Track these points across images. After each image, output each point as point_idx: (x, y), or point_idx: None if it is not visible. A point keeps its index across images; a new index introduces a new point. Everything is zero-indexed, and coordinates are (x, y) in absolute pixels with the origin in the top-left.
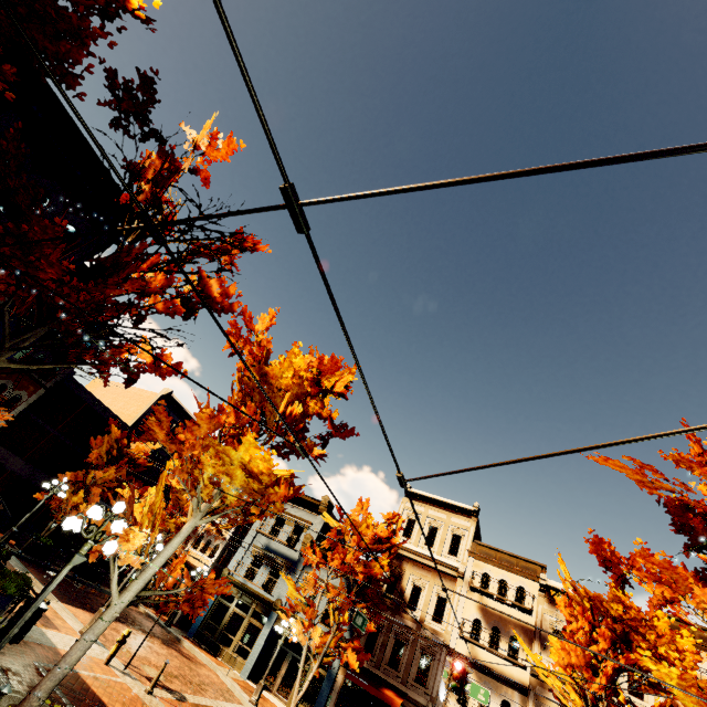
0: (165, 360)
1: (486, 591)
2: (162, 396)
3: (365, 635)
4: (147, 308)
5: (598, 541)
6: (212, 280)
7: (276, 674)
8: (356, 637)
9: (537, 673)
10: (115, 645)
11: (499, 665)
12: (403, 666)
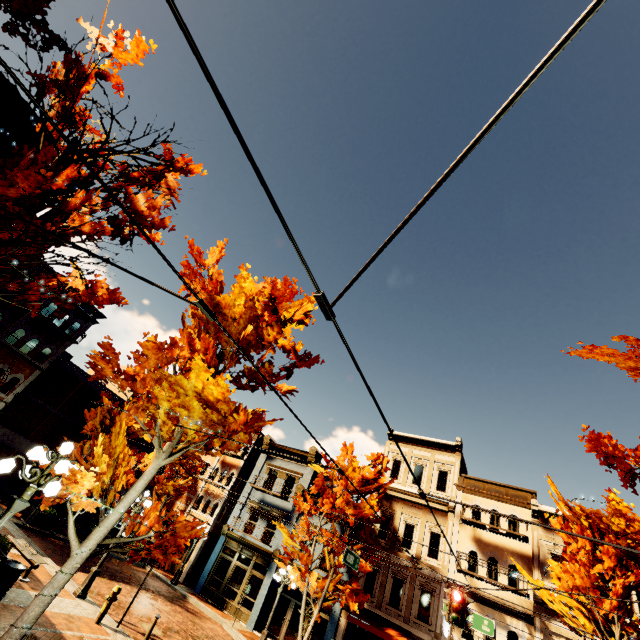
0: (99, 287)
1: (478, 522)
2: None
3: (363, 577)
4: (72, 231)
5: (595, 437)
6: (138, 194)
7: (281, 622)
8: (353, 579)
9: (541, 600)
10: (105, 603)
11: (501, 595)
12: (404, 605)
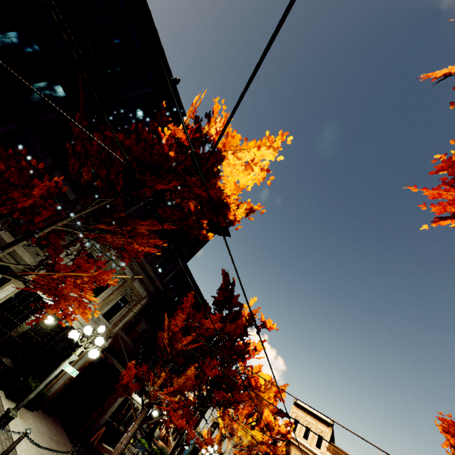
0: None
1: None
2: None
3: None
4: (233, 387)
5: None
6: (252, 378)
7: None
8: None
9: None
10: None
11: None
12: None
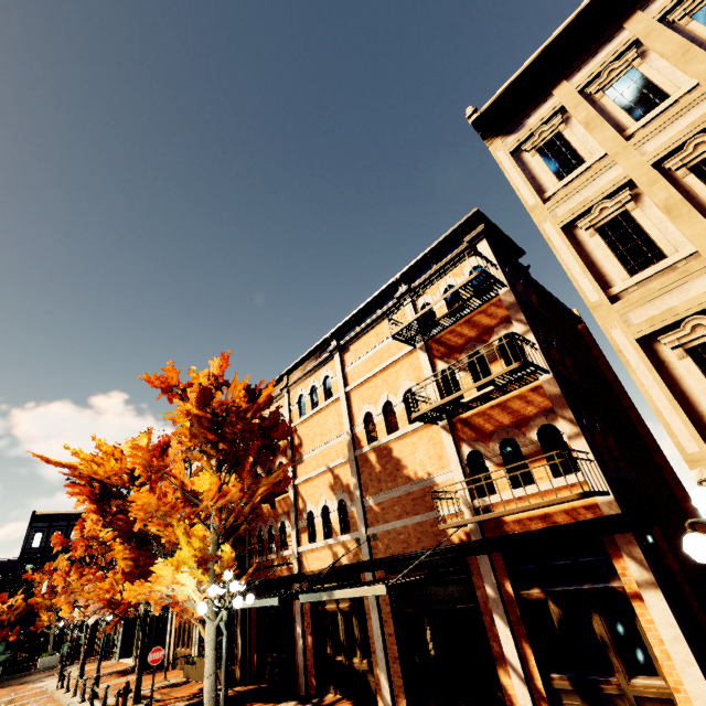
0: None
1: None
2: (32, 519)
3: None
4: None
5: None
6: None
7: None
8: None
9: None
10: None
11: None
12: None
